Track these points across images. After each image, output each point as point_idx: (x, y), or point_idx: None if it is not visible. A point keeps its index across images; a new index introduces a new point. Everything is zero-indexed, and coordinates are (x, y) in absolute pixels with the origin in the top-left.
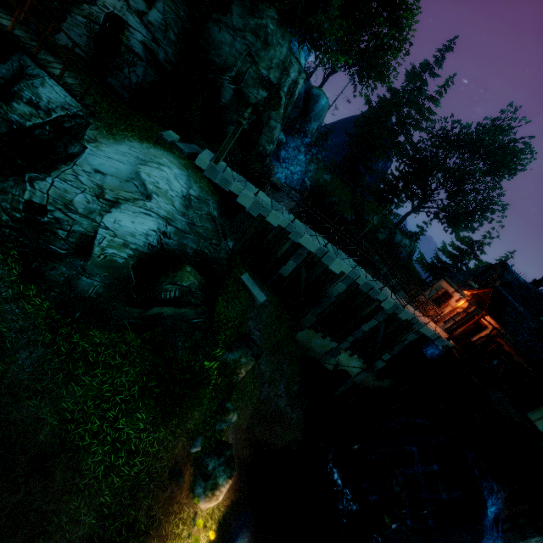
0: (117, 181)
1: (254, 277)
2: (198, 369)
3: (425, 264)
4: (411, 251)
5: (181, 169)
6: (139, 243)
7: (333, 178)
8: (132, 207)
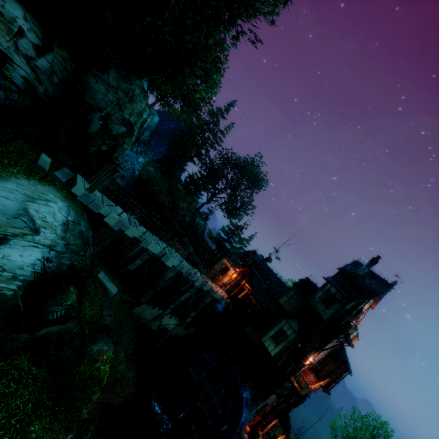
0: (5, 218)
1: (107, 272)
2: (78, 369)
3: (213, 239)
4: (204, 228)
5: (64, 201)
6: (27, 273)
7: (156, 171)
8: (21, 242)
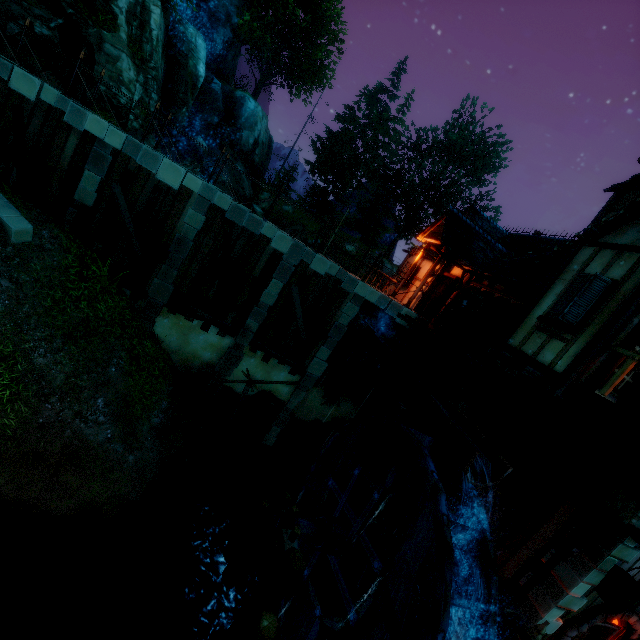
0: None
1: (28, 207)
2: None
3: None
4: None
5: None
6: None
7: (295, 209)
8: None
